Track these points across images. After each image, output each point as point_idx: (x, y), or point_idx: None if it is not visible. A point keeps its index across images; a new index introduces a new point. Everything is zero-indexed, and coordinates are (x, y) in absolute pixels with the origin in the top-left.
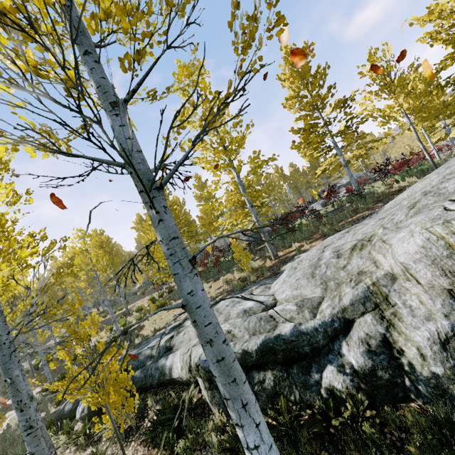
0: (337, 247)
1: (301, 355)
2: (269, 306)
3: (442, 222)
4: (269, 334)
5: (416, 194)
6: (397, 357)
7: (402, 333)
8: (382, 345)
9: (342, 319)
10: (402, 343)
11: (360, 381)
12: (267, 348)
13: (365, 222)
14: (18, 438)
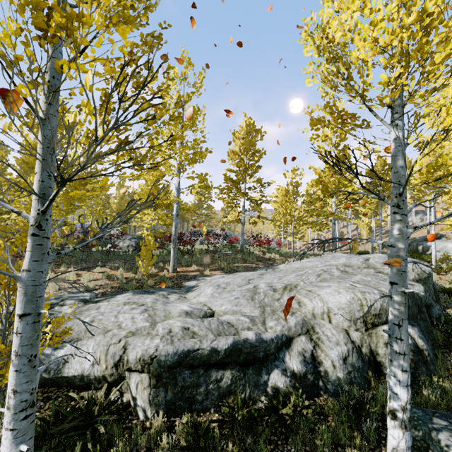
0: (268, 283)
1: (256, 359)
2: (209, 314)
3: (360, 291)
4: (237, 337)
5: (315, 269)
6: (317, 366)
7: (324, 351)
8: (311, 358)
9: (287, 336)
10: (322, 357)
11: (297, 381)
12: (236, 349)
13: (271, 272)
14: None
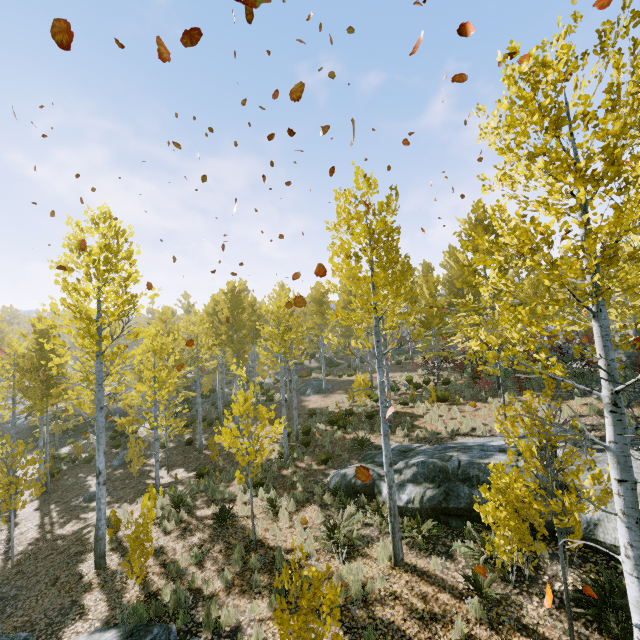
0: None
1: None
2: None
3: None
4: None
5: None
6: None
7: None
8: None
9: None
10: None
11: None
12: None
13: None
14: (279, 476)
